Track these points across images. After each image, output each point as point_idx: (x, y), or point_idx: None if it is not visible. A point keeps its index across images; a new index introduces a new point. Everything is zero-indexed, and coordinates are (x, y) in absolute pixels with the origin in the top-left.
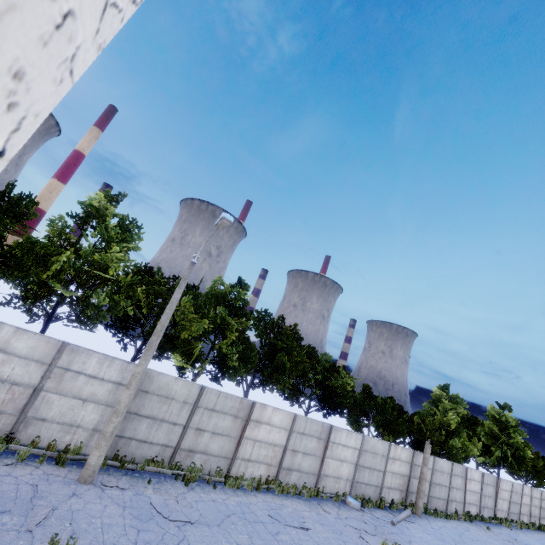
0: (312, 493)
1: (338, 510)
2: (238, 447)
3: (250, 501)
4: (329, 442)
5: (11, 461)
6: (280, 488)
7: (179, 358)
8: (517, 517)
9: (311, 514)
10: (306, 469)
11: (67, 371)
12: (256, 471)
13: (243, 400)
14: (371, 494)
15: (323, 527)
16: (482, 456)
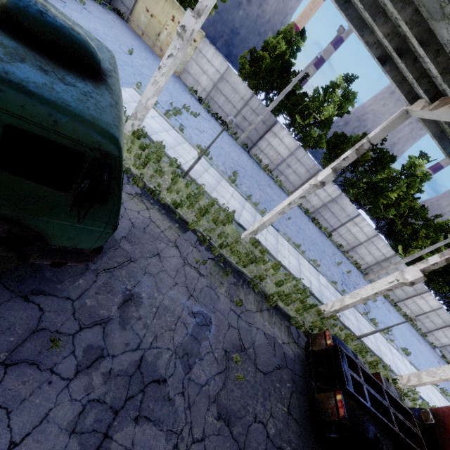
0: (422, 334)
1: (430, 348)
2: (406, 299)
3: (402, 318)
4: (448, 327)
5: (350, 262)
6: (411, 322)
7: (400, 249)
8: None
9: (420, 340)
10: (426, 325)
11: (372, 243)
12: (405, 310)
13: (424, 287)
14: (447, 357)
15: (424, 347)
16: None
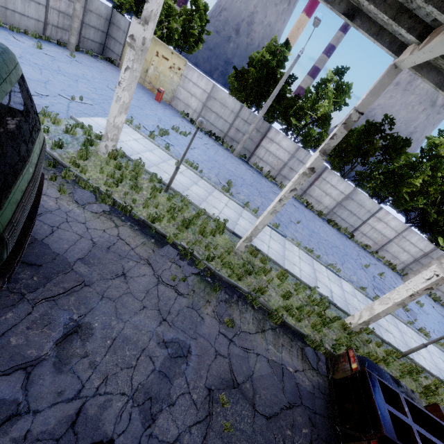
0: None
1: None
2: None
3: None
4: None
5: (382, 263)
6: None
7: (441, 241)
8: None
9: None
10: None
11: (403, 238)
12: None
13: None
14: None
15: None
16: None
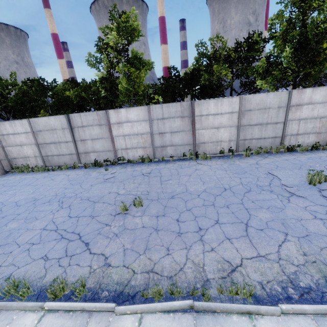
0: None
1: None
2: None
3: None
4: None
5: None
6: None
7: None
8: (273, 142)
9: None
10: None
11: None
12: None
13: None
14: None
15: None
16: (262, 78)
